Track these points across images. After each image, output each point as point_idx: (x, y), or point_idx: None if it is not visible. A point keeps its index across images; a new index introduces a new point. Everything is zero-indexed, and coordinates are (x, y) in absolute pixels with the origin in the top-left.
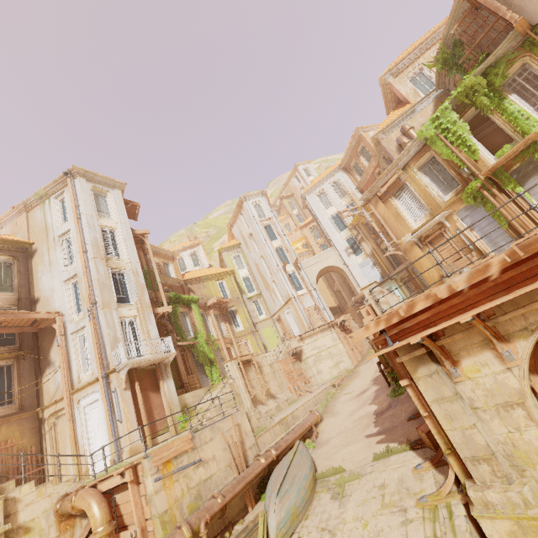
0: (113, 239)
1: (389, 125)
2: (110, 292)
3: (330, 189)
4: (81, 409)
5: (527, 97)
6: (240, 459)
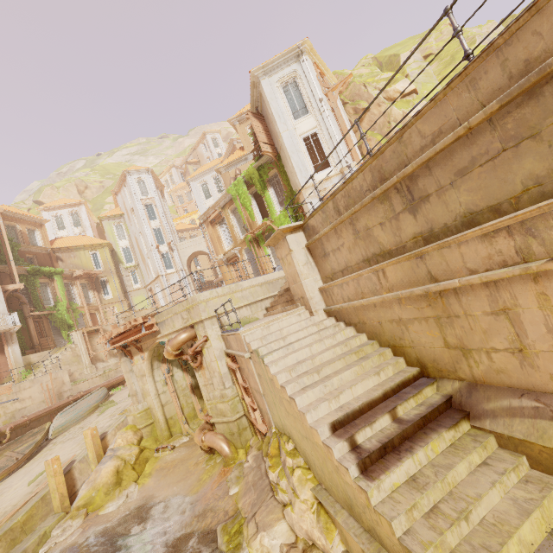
0: None
1: (229, 164)
2: None
3: (211, 182)
4: None
5: None
6: (53, 398)
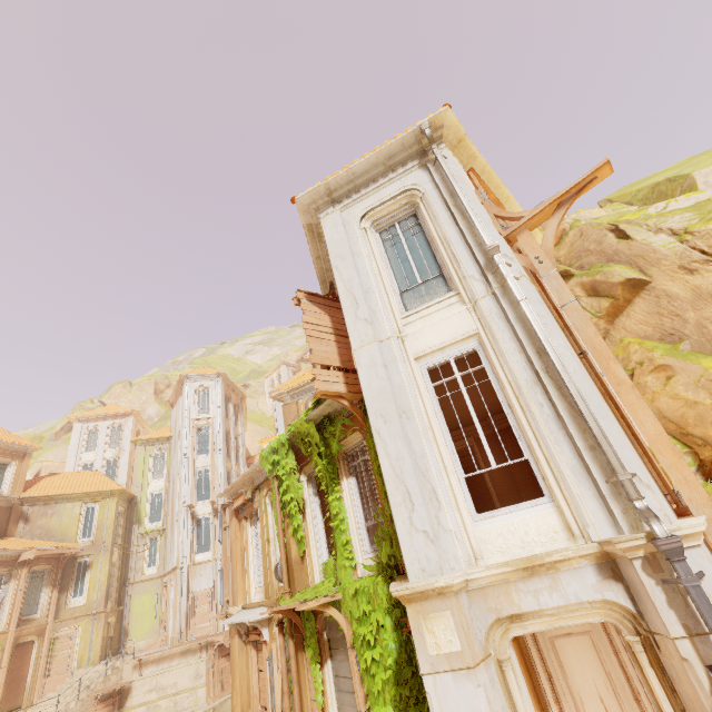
0: None
1: (299, 387)
2: None
3: None
4: None
5: (455, 435)
6: None
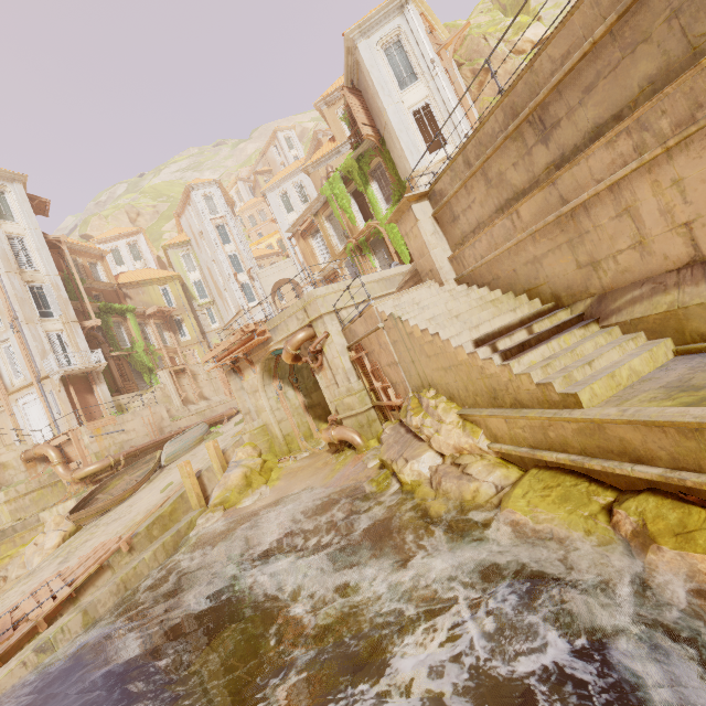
0: (23, 248)
1: (318, 161)
2: (31, 307)
3: (293, 191)
4: (20, 407)
5: None
6: (156, 432)
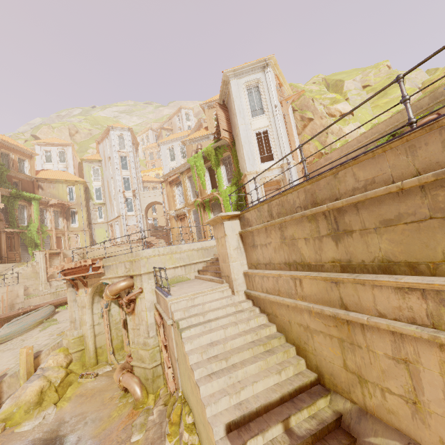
0: None
1: (193, 139)
2: None
3: (178, 148)
4: None
5: None
6: (5, 308)
